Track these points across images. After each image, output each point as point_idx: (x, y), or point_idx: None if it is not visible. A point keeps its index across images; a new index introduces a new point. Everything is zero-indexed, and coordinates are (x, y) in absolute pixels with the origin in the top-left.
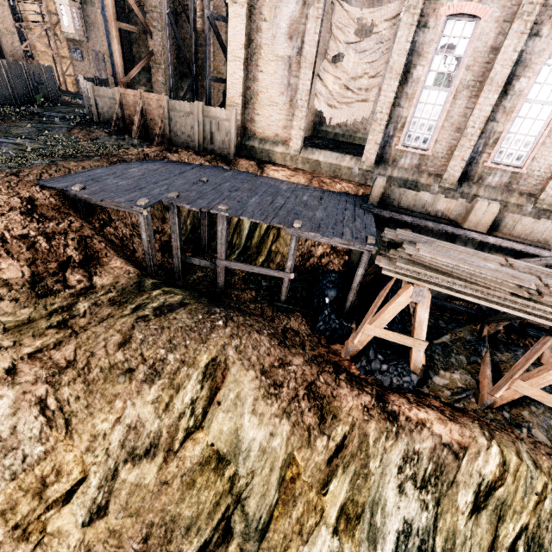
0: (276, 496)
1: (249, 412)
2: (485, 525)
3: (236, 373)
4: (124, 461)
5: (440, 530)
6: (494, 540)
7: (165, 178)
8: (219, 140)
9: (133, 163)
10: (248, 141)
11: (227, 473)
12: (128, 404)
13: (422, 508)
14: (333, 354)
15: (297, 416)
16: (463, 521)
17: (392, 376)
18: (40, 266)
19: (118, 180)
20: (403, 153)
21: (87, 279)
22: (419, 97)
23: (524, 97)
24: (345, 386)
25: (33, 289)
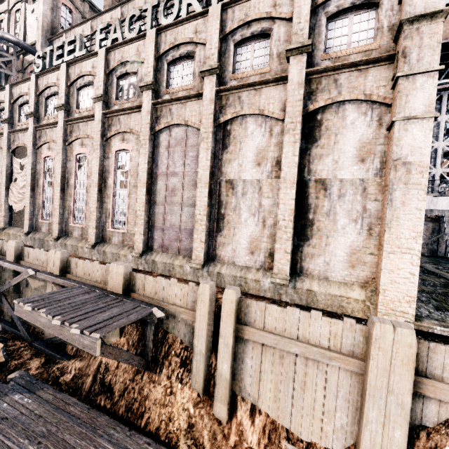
0: None
1: None
2: None
3: None
4: None
5: None
6: None
7: None
8: None
9: None
10: None
11: None
12: None
13: None
14: None
15: None
16: None
17: None
18: None
19: None
20: (43, 224)
21: None
22: (45, 193)
23: (74, 187)
24: None
25: None
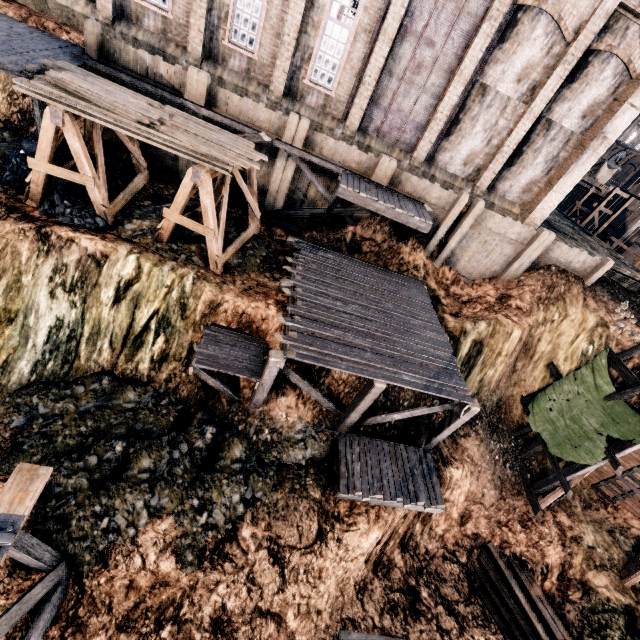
0: None
1: None
2: (125, 312)
3: None
4: None
5: (88, 320)
6: (132, 322)
7: None
8: None
9: None
10: None
11: None
12: None
13: (72, 306)
14: (16, 201)
15: None
16: (107, 311)
17: (74, 217)
18: None
19: None
20: (144, 11)
21: None
22: None
23: None
24: (12, 221)
25: None
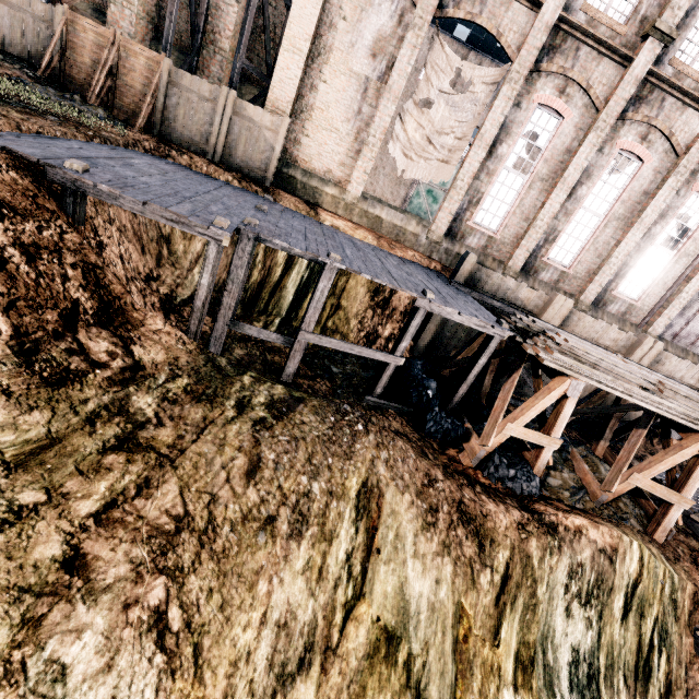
0: (455, 668)
1: (411, 556)
2: (633, 627)
3: (391, 502)
4: (272, 694)
5: (602, 646)
6: (640, 640)
7: (204, 191)
8: (251, 154)
9: (122, 149)
10: (287, 167)
11: (400, 658)
12: (275, 582)
13: (586, 628)
14: (455, 462)
15: (457, 548)
16: (618, 629)
17: (522, 482)
18: (26, 315)
19: (133, 173)
20: (472, 231)
21: (122, 348)
22: (498, 176)
23: (583, 203)
24: (488, 501)
25: (28, 365)
